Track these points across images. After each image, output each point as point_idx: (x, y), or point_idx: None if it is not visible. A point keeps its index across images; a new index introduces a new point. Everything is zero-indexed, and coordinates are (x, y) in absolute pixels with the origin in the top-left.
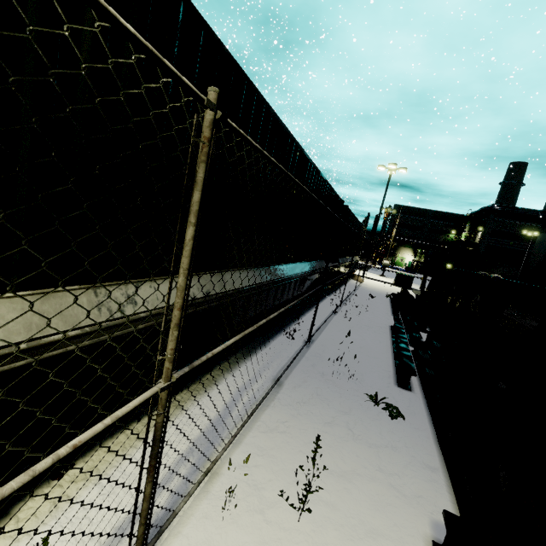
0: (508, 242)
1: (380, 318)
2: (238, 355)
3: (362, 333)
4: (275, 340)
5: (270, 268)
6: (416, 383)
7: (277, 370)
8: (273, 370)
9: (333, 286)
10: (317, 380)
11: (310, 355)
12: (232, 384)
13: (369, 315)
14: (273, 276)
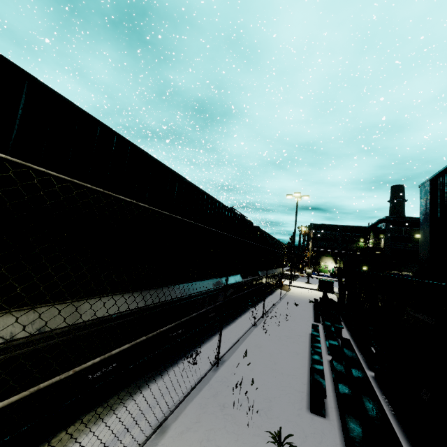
0: (406, 245)
1: (300, 326)
2: (121, 394)
3: (279, 346)
4: (176, 367)
5: (160, 289)
6: (332, 405)
7: (165, 410)
8: (160, 410)
9: (260, 297)
10: (213, 418)
11: (215, 381)
12: (93, 442)
13: (291, 323)
14: (164, 297)
